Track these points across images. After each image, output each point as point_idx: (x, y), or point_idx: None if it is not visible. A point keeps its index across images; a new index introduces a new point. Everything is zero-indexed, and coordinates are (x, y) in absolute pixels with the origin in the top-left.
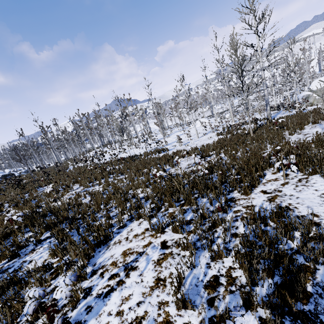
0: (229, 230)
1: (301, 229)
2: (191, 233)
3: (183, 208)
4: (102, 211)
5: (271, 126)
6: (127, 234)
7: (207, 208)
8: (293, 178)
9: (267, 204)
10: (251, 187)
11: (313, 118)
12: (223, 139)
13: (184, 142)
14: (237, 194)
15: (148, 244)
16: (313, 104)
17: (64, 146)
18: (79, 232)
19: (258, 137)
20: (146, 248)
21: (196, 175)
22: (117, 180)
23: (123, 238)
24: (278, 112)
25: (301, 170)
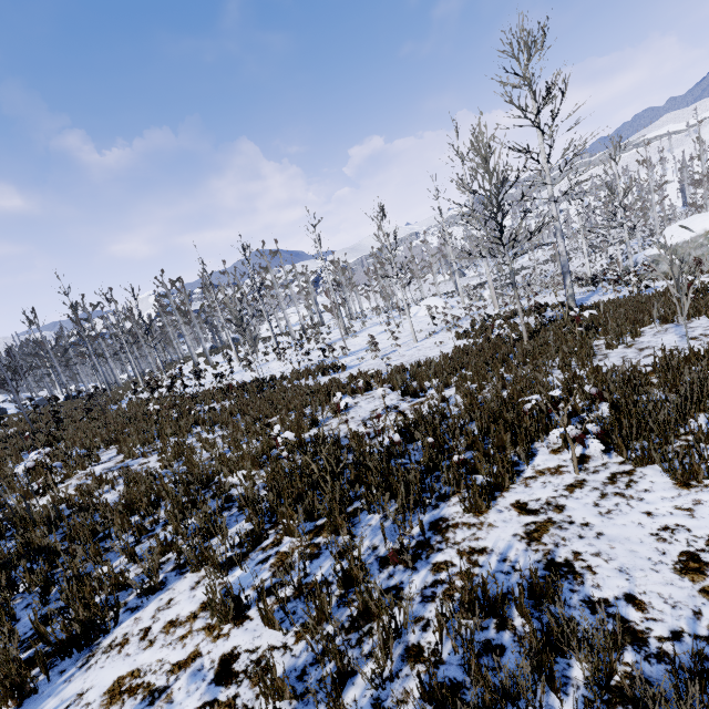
0: (402, 634)
1: (585, 665)
2: (306, 632)
3: (317, 541)
4: (130, 533)
5: (570, 324)
6: (153, 617)
7: (374, 547)
8: (597, 471)
9: (519, 550)
10: (494, 490)
11: (663, 308)
12: (462, 351)
13: (385, 350)
14: (456, 509)
15: (188, 661)
16: (668, 274)
17: (121, 349)
18: (49, 596)
19: (537, 351)
20: (176, 674)
21: (375, 445)
22: (203, 444)
23: (138, 629)
24: (595, 289)
25: (619, 449)
